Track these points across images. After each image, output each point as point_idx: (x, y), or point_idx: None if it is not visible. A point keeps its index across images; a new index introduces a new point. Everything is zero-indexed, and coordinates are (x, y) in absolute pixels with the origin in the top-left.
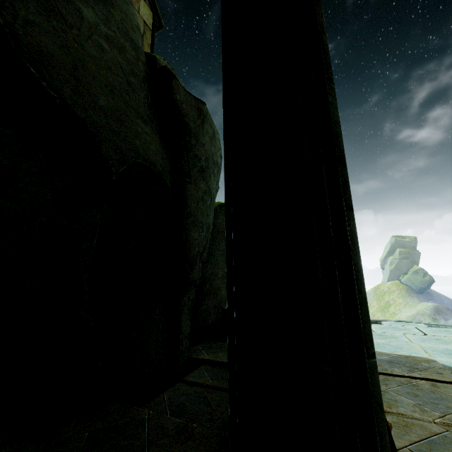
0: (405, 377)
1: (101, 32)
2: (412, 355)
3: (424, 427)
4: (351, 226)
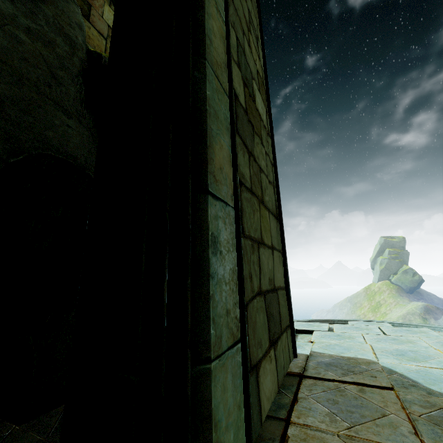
0: (335, 381)
1: (20, 24)
2: (357, 357)
3: (324, 441)
4: (200, 210)
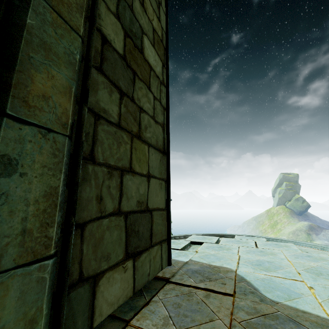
0: (191, 287)
1: None
2: (222, 265)
3: None
4: None
